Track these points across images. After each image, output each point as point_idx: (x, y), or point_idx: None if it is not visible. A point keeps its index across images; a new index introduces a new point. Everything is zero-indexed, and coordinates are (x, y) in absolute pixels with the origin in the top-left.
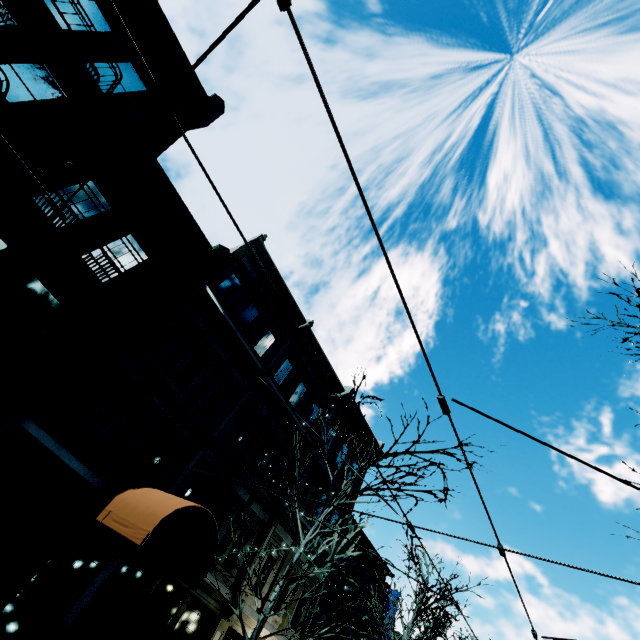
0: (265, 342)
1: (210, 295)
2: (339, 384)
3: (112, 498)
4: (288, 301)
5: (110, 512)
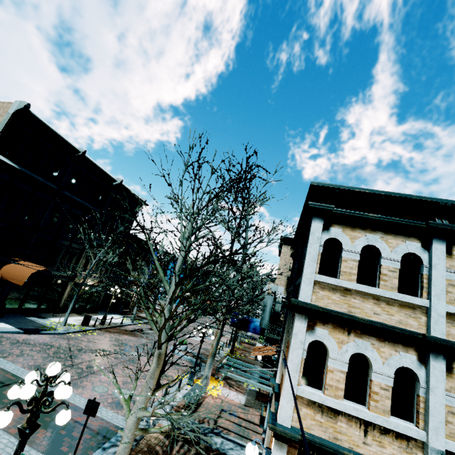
0: (55, 170)
1: (4, 160)
2: (113, 179)
3: (0, 269)
4: (63, 142)
5: (3, 274)
